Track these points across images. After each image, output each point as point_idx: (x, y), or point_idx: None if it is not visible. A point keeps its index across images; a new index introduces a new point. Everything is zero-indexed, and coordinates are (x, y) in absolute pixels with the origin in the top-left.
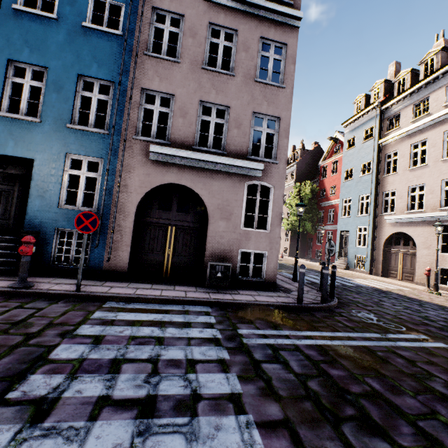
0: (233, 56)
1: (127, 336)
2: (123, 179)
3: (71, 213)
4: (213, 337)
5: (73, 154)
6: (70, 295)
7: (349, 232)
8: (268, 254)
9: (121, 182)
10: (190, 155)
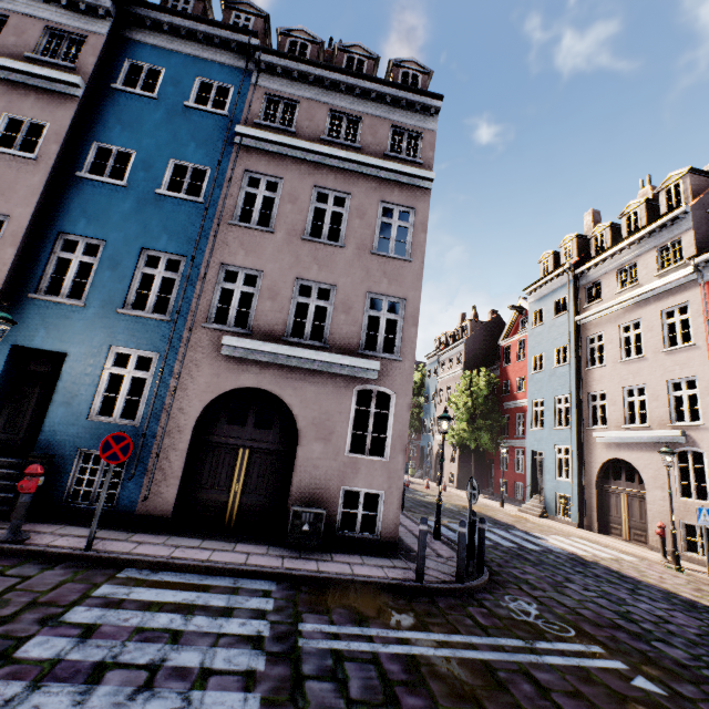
0: (344, 223)
1: (133, 627)
2: (182, 381)
3: (103, 428)
4: (256, 635)
5: (119, 346)
6: (75, 556)
7: (544, 454)
8: (386, 495)
9: (179, 385)
10: (277, 349)
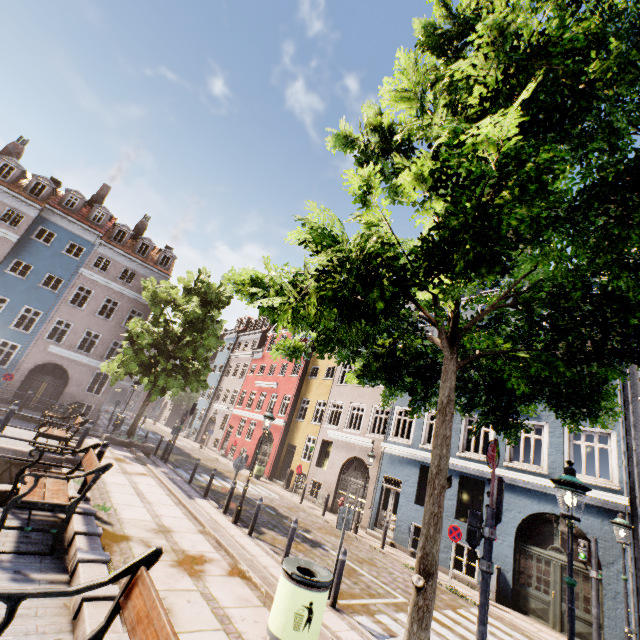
0: (115, 312)
1: None
2: (29, 356)
3: None
4: None
5: (6, 339)
6: None
7: (199, 410)
8: (95, 406)
9: (27, 357)
10: (71, 353)
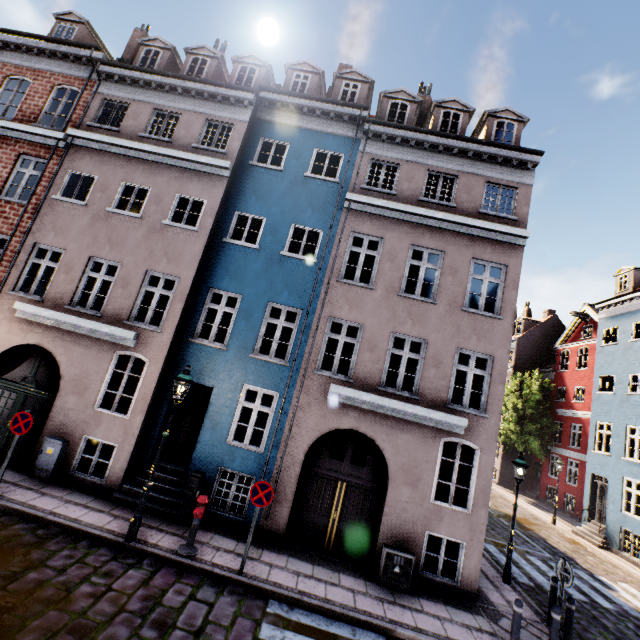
0: (436, 279)
1: None
2: (296, 418)
3: (237, 452)
4: None
5: (250, 384)
6: (233, 580)
7: (608, 482)
8: (467, 546)
9: (293, 421)
10: (375, 399)
